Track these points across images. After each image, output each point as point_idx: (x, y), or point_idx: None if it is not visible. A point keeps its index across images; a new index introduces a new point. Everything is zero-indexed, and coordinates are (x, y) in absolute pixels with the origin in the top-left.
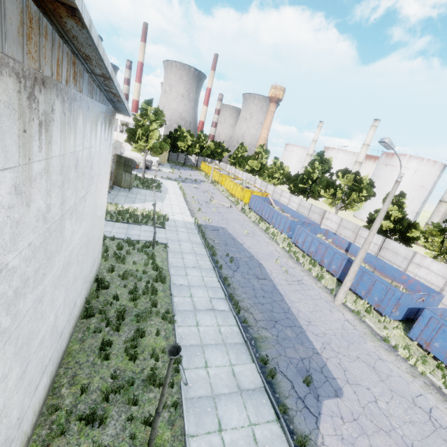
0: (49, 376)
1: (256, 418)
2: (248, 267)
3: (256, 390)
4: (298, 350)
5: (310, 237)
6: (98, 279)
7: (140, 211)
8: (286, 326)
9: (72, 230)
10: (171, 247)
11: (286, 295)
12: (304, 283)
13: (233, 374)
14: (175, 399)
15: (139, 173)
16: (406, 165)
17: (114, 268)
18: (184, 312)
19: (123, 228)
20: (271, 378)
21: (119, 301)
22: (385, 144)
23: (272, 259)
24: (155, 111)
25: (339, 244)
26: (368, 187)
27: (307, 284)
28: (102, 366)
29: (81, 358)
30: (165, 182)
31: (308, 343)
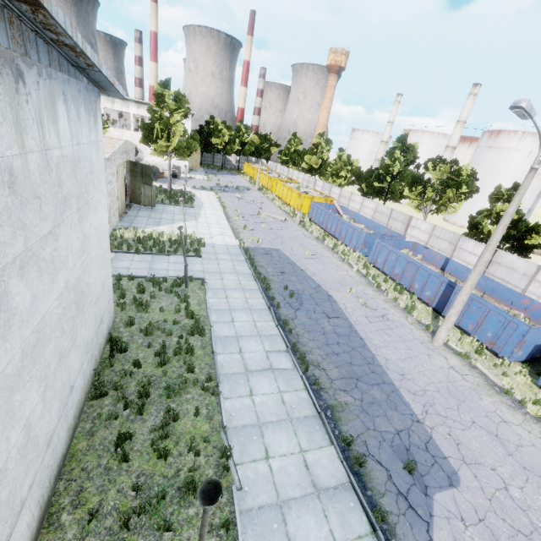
0: (35, 506)
1: (343, 533)
2: (315, 303)
3: (339, 488)
4: (392, 418)
5: (394, 254)
6: (111, 338)
7: (166, 237)
8: (371, 384)
9: (34, 292)
10: (210, 283)
11: (367, 338)
12: (390, 318)
13: (305, 466)
14: (226, 514)
15: (164, 184)
16: (517, 145)
17: (134, 321)
18: (232, 376)
19: (145, 262)
20: (358, 467)
21: (142, 368)
22: (522, 111)
23: (344, 288)
24: (175, 96)
25: (432, 260)
26: (469, 180)
27: (394, 320)
28: (119, 471)
29: (89, 462)
30: (199, 193)
31: (404, 407)
